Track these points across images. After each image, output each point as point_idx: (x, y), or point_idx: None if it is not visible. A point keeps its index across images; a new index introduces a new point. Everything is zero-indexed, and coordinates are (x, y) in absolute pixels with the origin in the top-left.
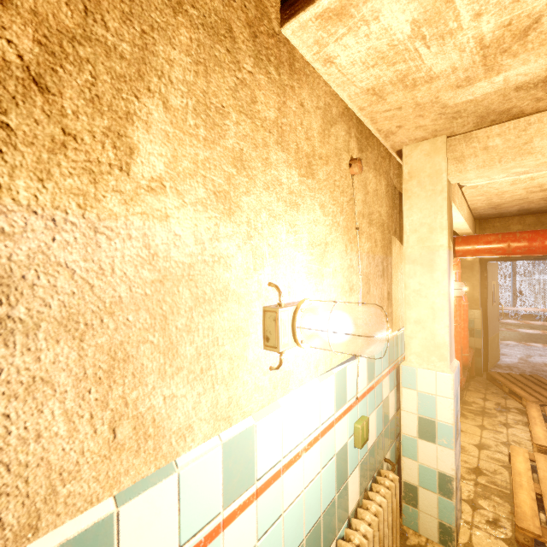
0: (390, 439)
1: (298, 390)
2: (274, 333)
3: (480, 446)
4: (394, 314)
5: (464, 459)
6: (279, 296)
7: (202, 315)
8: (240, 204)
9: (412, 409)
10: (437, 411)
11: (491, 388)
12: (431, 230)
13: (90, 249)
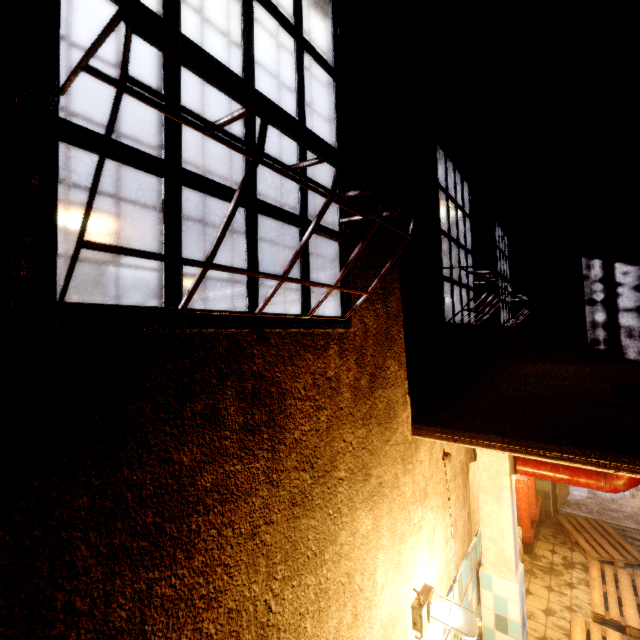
0: (474, 630)
1: (426, 638)
2: (420, 623)
3: (547, 612)
4: (472, 524)
5: (533, 627)
6: (420, 599)
7: (394, 633)
8: (402, 560)
9: (490, 606)
10: (508, 611)
11: (560, 536)
12: (497, 472)
13: (370, 637)
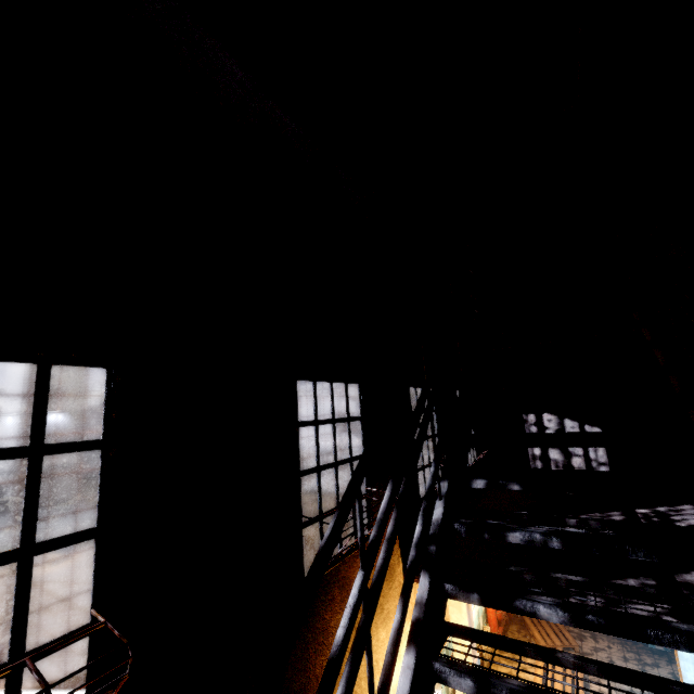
0: None
1: None
2: None
3: None
4: None
5: None
6: None
7: None
8: (401, 653)
9: None
10: None
11: (523, 630)
12: None
13: None
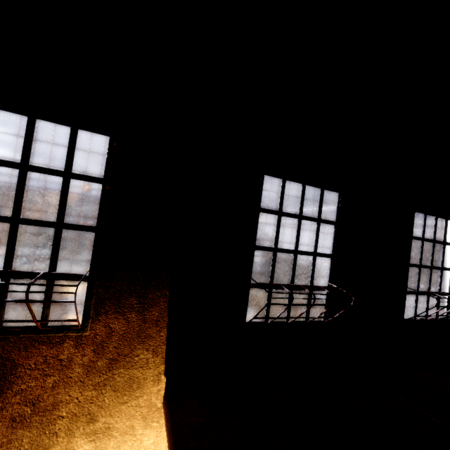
0: None
1: None
2: None
3: None
4: None
5: None
6: None
7: None
8: None
9: None
10: None
11: None
12: None
13: None
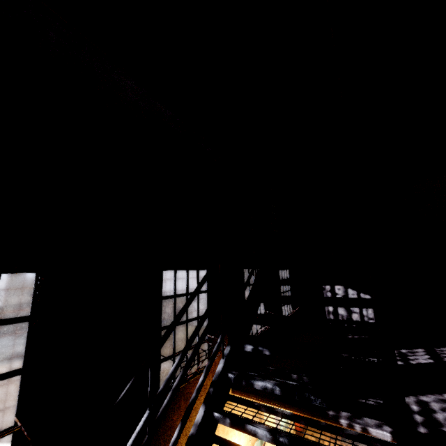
0: None
1: None
2: None
3: None
4: None
5: None
6: None
7: None
8: None
9: None
10: None
11: None
12: None
13: None
